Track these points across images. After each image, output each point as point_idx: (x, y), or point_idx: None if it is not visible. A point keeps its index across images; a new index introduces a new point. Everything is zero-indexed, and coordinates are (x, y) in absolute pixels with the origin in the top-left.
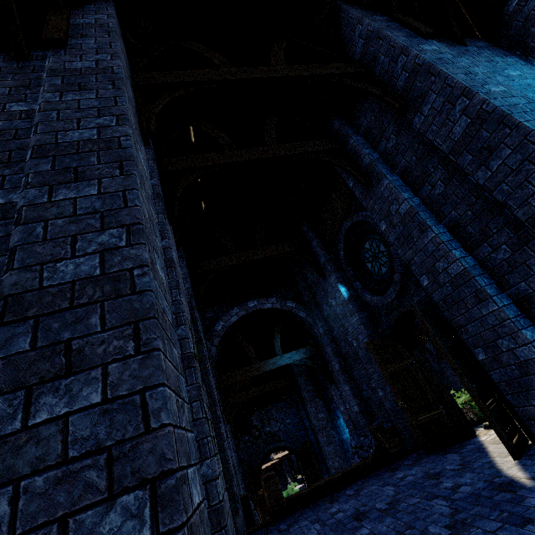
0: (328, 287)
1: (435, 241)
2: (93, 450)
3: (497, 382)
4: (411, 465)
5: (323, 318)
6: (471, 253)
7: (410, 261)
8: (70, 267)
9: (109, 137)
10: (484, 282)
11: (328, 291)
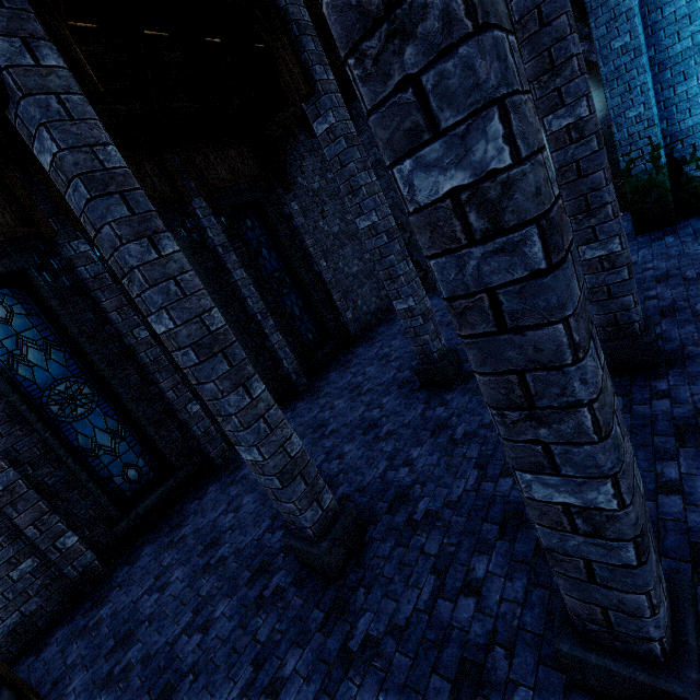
0: None
1: None
2: None
3: None
4: None
5: None
6: None
7: None
8: None
9: None
10: None
11: None
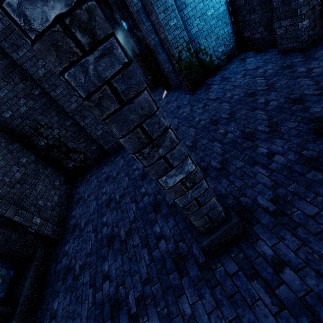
0: (117, 19)
1: (146, 30)
2: (94, 123)
3: (165, 75)
4: (152, 93)
5: (121, 29)
6: (157, 36)
7: (142, 31)
8: (73, 105)
9: (49, 70)
10: (159, 49)
11: (118, 21)
